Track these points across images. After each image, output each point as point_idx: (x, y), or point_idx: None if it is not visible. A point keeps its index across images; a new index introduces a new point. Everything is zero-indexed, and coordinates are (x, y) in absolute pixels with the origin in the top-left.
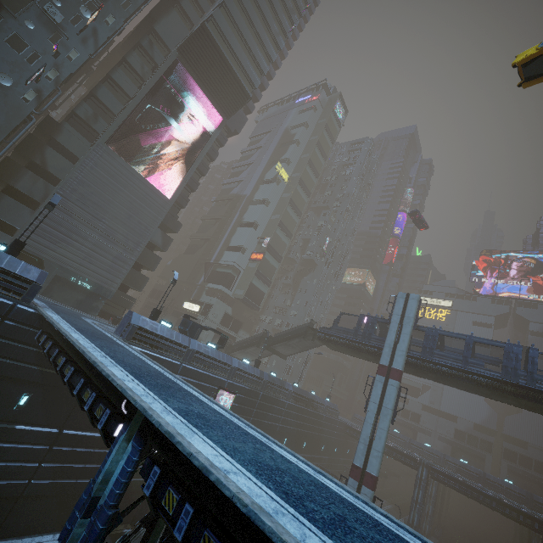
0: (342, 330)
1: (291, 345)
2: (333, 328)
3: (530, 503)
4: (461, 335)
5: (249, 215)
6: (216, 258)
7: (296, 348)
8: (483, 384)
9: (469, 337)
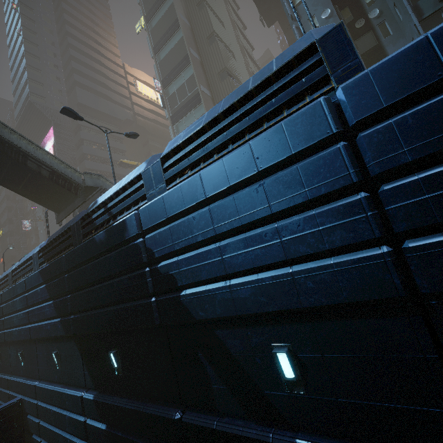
0: None
1: (35, 191)
2: None
3: None
4: None
5: None
6: None
7: (39, 183)
8: None
9: None
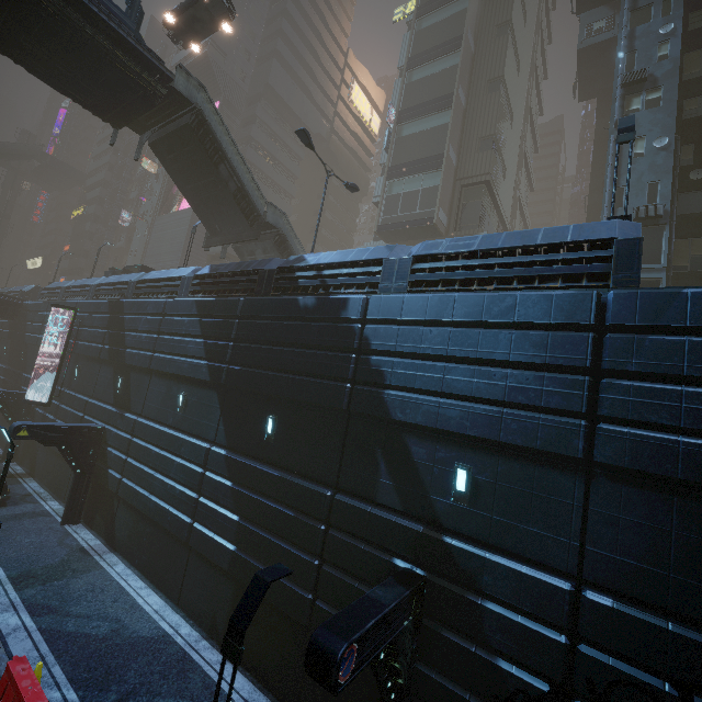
0: None
1: (204, 199)
2: None
3: None
4: None
5: None
6: None
7: (215, 193)
8: None
9: None
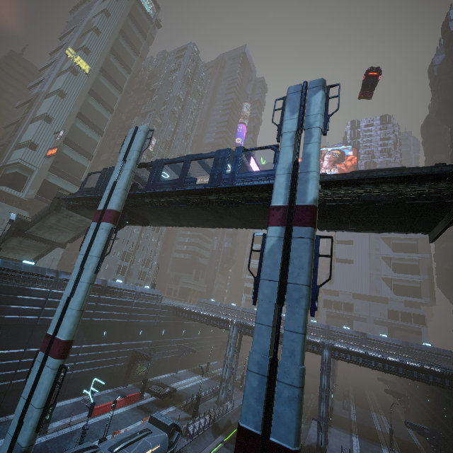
0: (85, 191)
1: (54, 227)
2: (78, 192)
3: (327, 333)
4: (182, 158)
5: (42, 109)
6: (5, 160)
7: (66, 231)
8: (194, 203)
9: (188, 156)
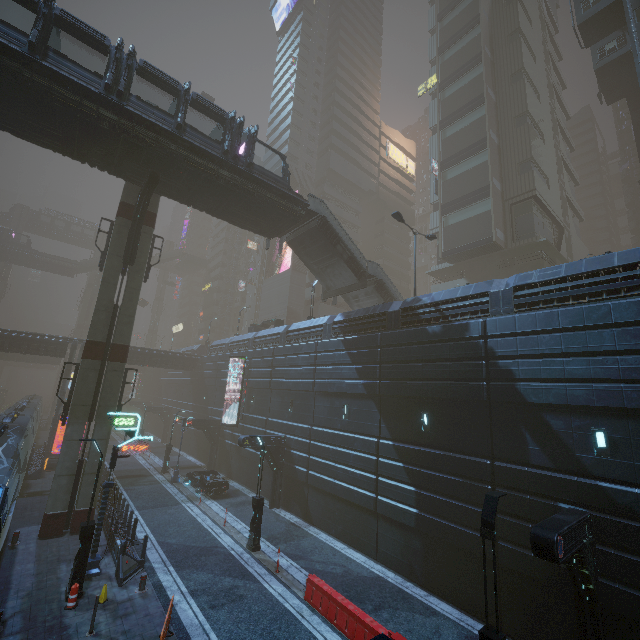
0: None
1: (324, 268)
2: None
3: None
4: None
5: None
6: None
7: (332, 263)
8: None
9: None
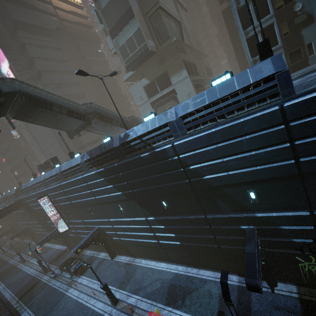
0: None
1: (55, 123)
2: None
3: None
4: None
5: None
6: None
7: (59, 118)
8: None
9: None
